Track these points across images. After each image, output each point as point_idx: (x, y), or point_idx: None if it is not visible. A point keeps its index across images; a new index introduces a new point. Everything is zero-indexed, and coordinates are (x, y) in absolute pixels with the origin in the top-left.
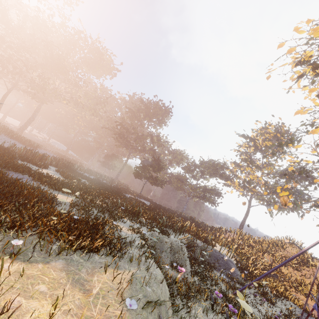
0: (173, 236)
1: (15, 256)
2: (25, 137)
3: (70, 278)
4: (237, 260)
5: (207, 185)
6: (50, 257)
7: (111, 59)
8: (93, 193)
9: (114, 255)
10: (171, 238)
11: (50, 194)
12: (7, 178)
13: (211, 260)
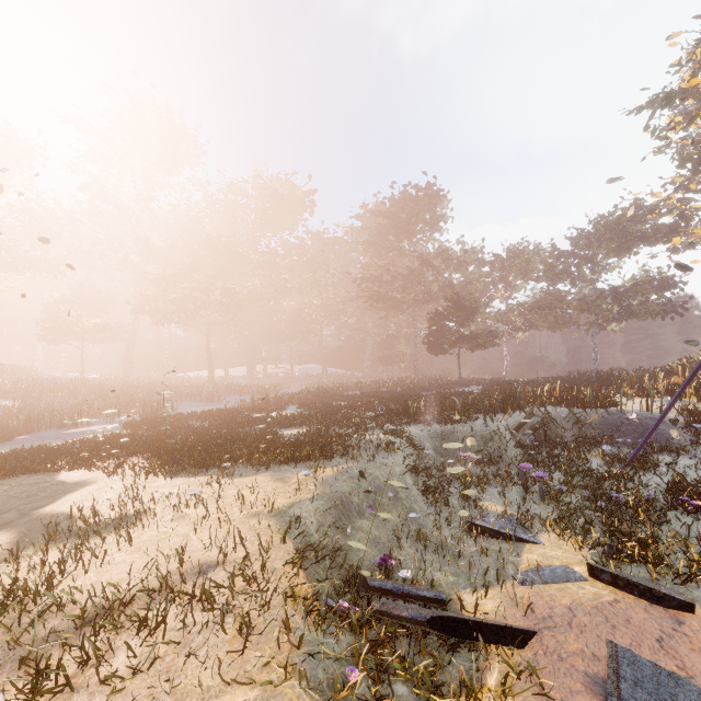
0: (486, 420)
1: (222, 470)
2: (256, 384)
3: (273, 479)
4: (687, 412)
5: (629, 280)
6: (260, 473)
7: (291, 185)
8: (342, 412)
9: (329, 458)
10: (477, 424)
11: (270, 432)
12: (225, 433)
13: (598, 433)
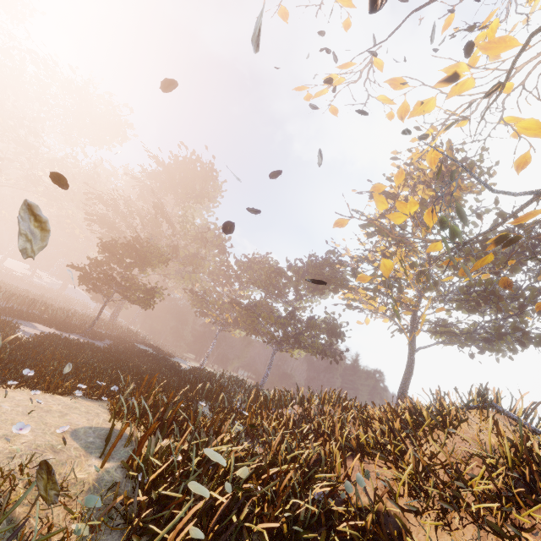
0: None
1: None
2: None
3: None
4: None
5: (320, 320)
6: None
7: (110, 105)
8: None
9: None
10: None
11: None
12: None
13: None
